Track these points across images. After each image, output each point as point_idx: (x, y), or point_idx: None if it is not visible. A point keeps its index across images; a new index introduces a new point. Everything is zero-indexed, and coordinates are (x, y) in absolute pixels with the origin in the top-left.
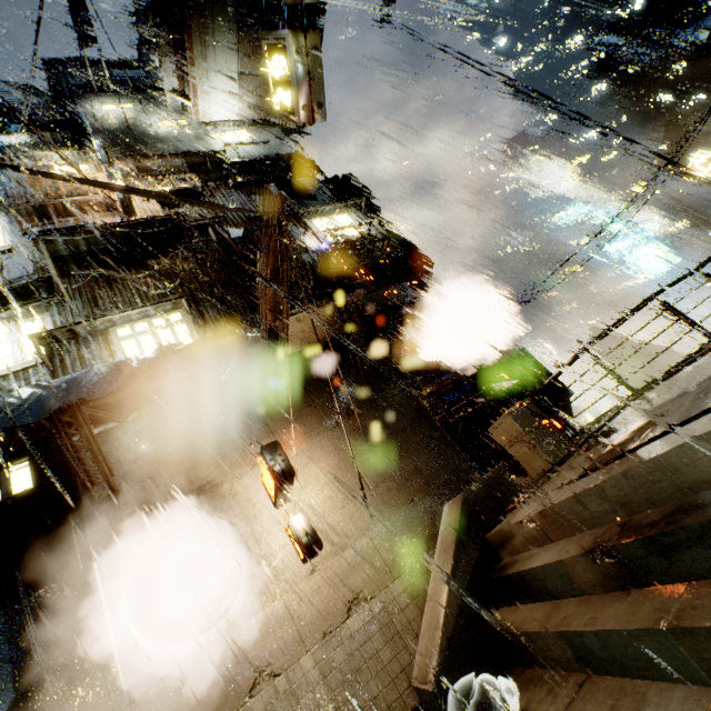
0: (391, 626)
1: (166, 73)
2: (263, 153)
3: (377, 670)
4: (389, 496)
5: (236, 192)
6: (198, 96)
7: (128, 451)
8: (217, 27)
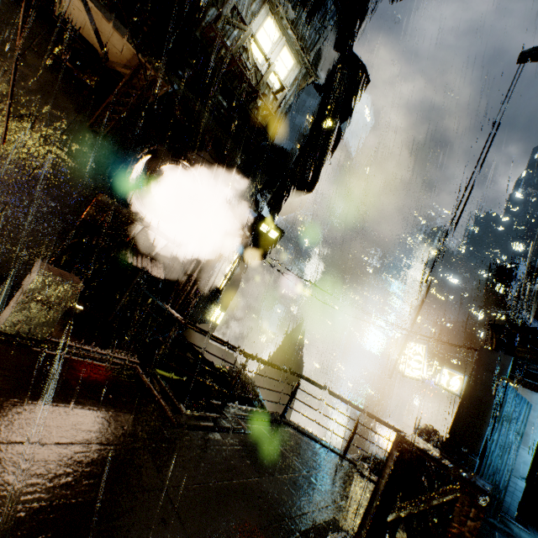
0: None
1: None
2: None
3: None
4: None
5: None
6: None
7: None
8: None
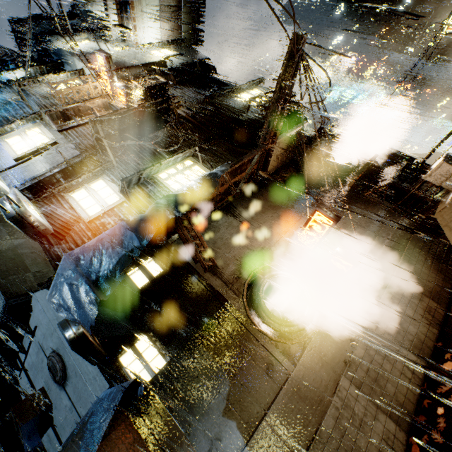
0: (404, 298)
1: (110, 12)
2: (186, 61)
3: (409, 320)
4: (362, 236)
5: (179, 87)
6: (136, 25)
7: (206, 241)
8: None
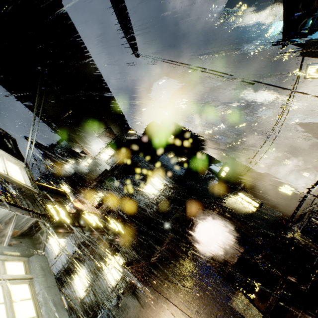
0: None
1: (76, 149)
2: (118, 158)
3: None
4: (207, 316)
5: (116, 183)
6: (89, 152)
7: None
8: (83, 133)
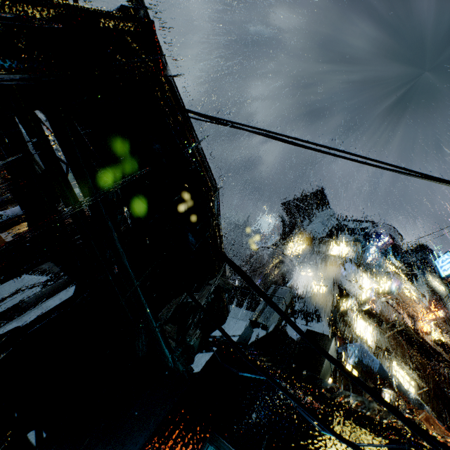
0: None
1: None
2: None
3: None
4: None
5: None
6: None
7: None
8: None
